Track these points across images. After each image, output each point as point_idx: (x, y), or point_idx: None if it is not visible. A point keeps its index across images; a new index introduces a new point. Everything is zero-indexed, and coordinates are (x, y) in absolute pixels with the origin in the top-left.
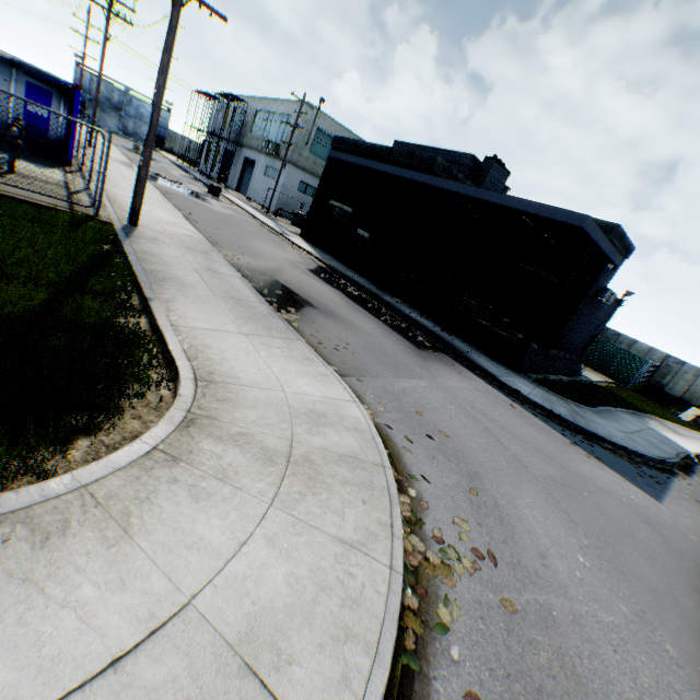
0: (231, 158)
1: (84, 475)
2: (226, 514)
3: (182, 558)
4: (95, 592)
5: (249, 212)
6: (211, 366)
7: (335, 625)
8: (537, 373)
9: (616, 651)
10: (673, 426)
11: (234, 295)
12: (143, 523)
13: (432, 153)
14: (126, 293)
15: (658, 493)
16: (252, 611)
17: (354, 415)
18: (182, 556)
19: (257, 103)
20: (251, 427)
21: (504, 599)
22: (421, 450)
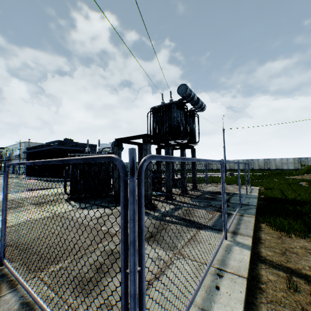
0: None
1: None
2: None
3: None
4: None
5: None
6: None
7: None
8: None
9: None
10: None
11: None
12: None
13: (53, 142)
14: None
15: None
16: None
17: None
18: None
19: (13, 146)
20: None
21: None
22: None
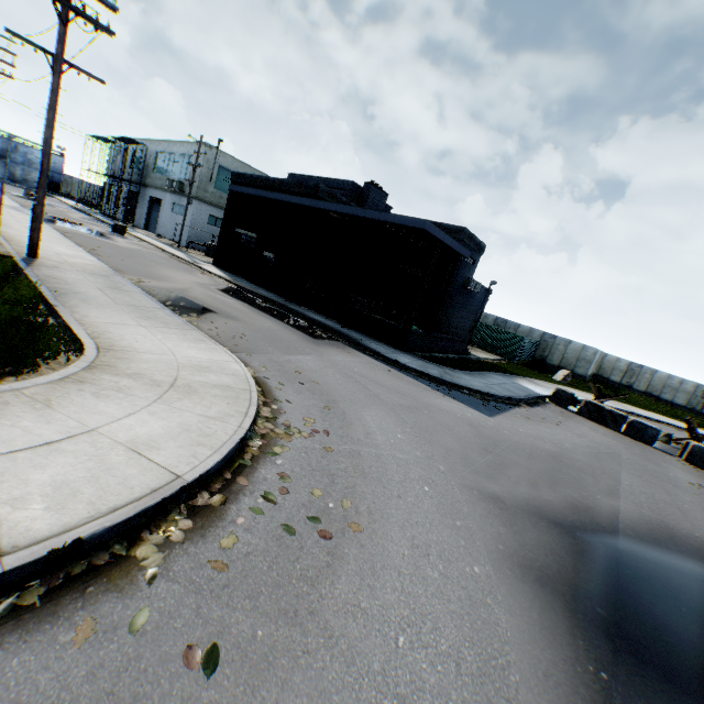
0: (136, 198)
1: (16, 385)
2: (121, 404)
3: (89, 417)
4: (33, 424)
5: (159, 247)
6: (112, 342)
7: (192, 441)
8: (425, 352)
9: (400, 467)
10: (541, 382)
11: (136, 304)
12: (61, 404)
13: (321, 182)
14: (33, 301)
15: (495, 414)
16: (136, 435)
17: (235, 368)
18: (89, 416)
19: (157, 145)
20: (144, 371)
21: (326, 447)
22: (291, 389)
